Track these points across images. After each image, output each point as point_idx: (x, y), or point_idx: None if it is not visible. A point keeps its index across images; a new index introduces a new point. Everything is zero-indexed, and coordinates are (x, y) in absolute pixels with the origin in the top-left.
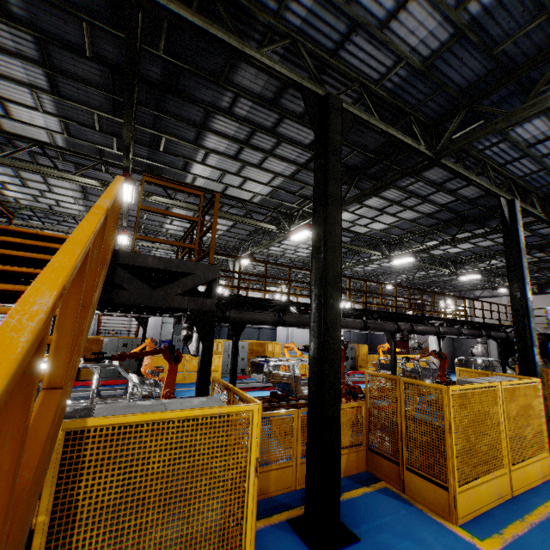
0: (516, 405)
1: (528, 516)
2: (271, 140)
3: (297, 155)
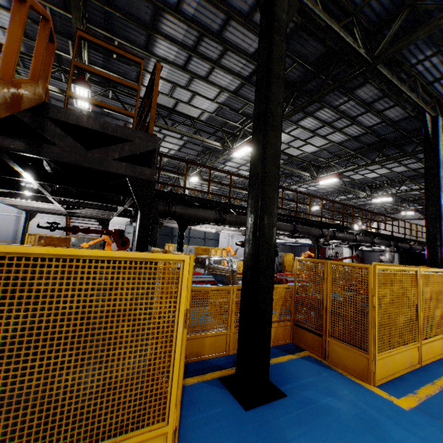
0: (429, 289)
1: (437, 381)
2: (218, 48)
3: (242, 67)
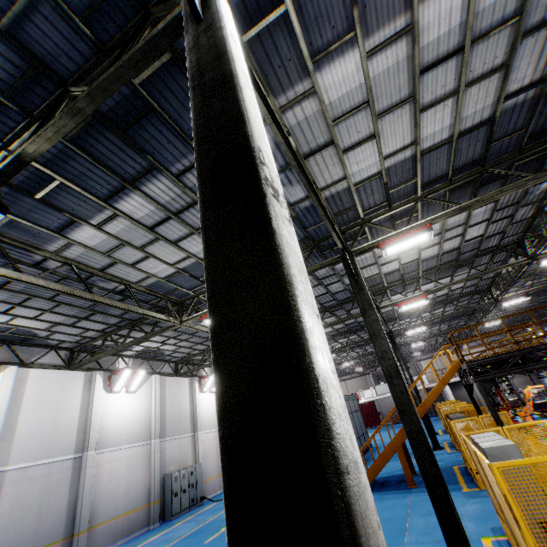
0: None
1: None
2: None
3: None
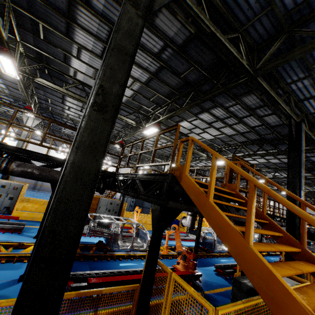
0: None
1: None
2: (235, 121)
3: (242, 129)
